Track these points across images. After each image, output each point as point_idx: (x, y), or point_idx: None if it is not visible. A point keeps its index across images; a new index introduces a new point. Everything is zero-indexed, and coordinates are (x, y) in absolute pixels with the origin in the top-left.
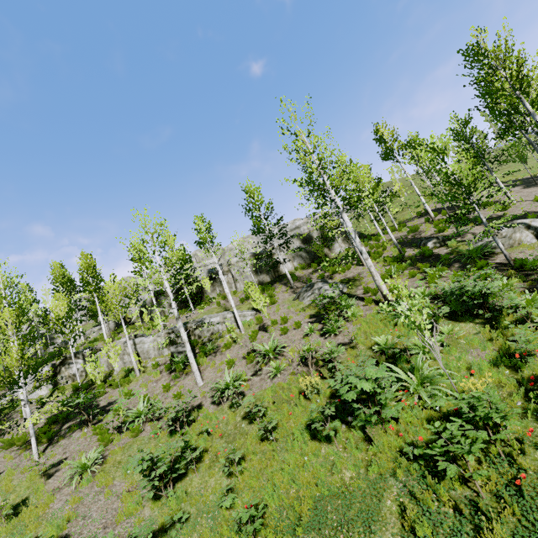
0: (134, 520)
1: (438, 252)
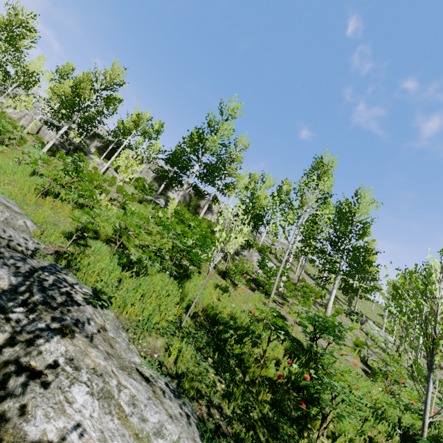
0: None
1: None
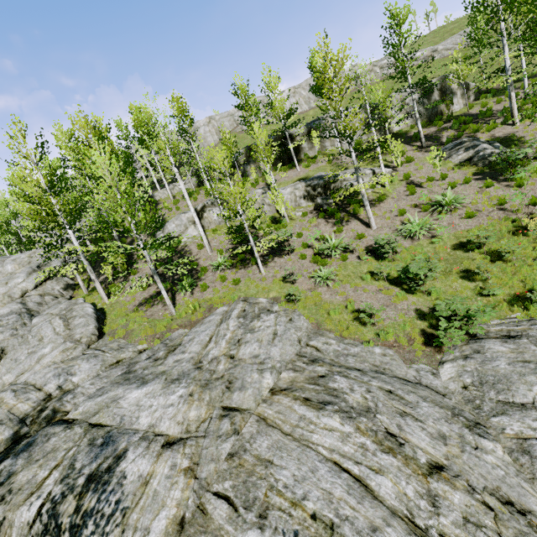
0: (407, 303)
1: None
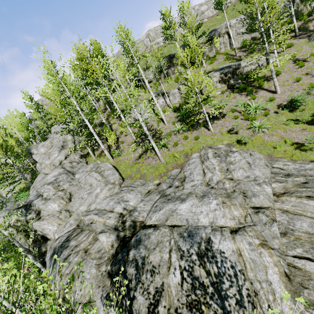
0: None
1: None
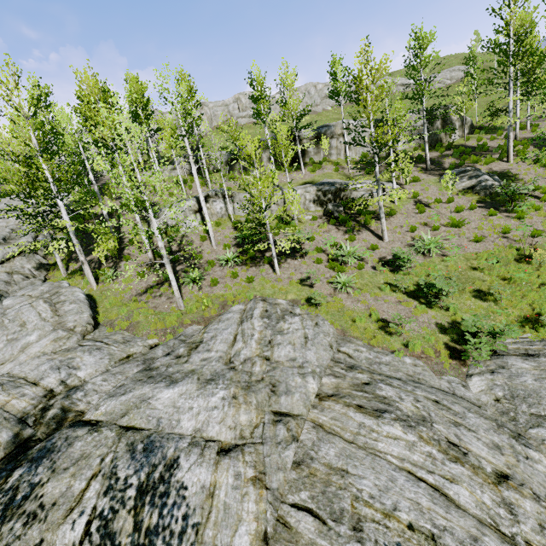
0: (427, 316)
1: None
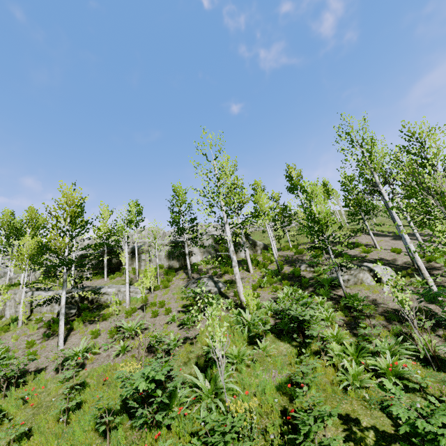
0: None
1: (305, 275)
